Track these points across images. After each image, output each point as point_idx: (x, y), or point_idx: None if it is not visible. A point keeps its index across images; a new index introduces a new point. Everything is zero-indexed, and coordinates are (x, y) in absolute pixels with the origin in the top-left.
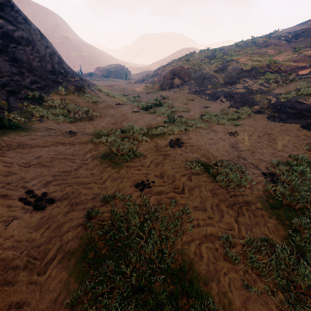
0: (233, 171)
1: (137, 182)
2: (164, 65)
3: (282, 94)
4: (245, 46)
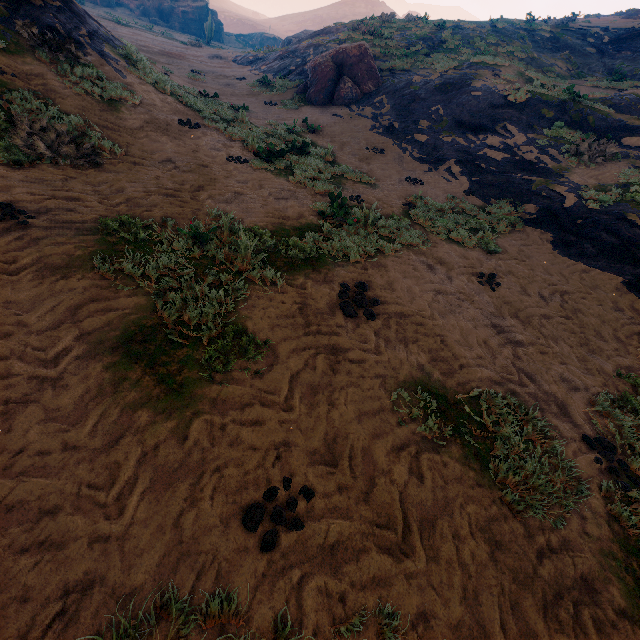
0: (524, 437)
1: (252, 495)
2: (315, 32)
3: (590, 189)
4: (512, 35)
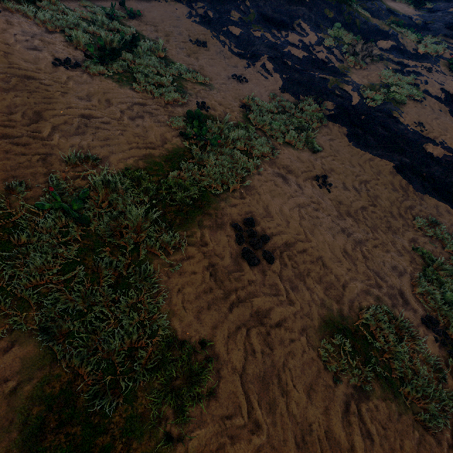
0: (403, 345)
1: None
2: None
3: (366, 88)
4: None
